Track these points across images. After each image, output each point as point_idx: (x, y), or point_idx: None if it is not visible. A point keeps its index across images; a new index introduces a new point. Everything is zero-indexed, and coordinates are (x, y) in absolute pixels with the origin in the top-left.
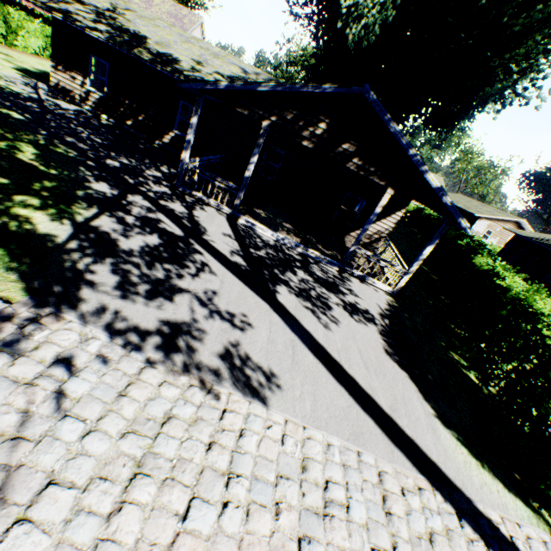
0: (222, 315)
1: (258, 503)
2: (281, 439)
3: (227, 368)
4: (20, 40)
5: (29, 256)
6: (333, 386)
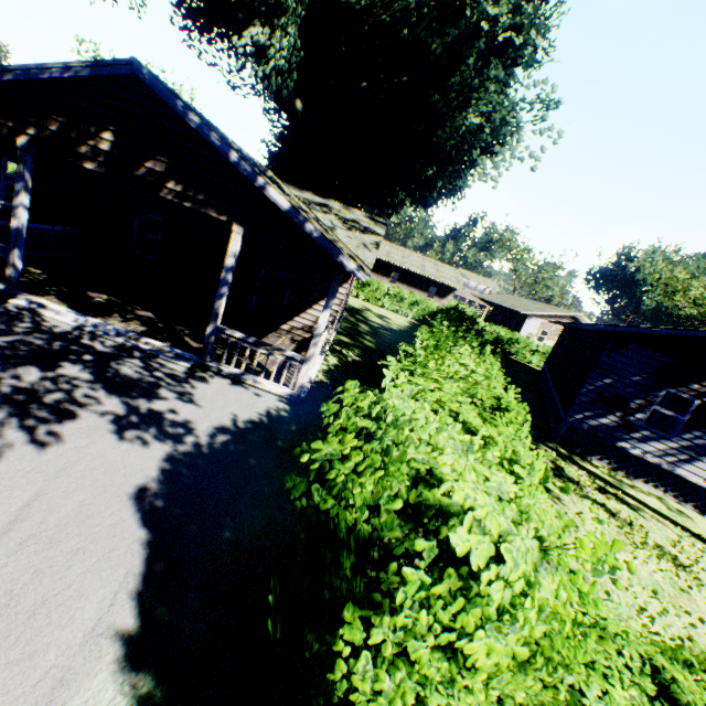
0: None
1: None
2: None
3: None
4: None
5: None
6: None
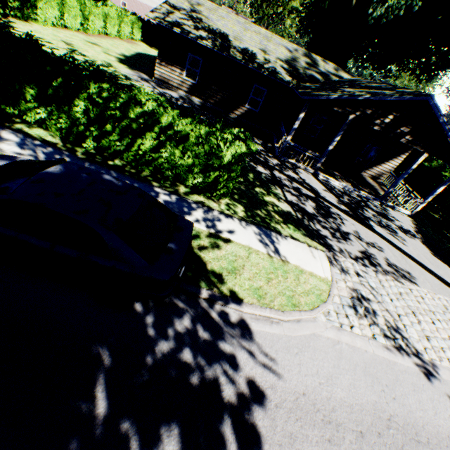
0: (370, 245)
1: (445, 320)
2: (432, 298)
3: (394, 271)
4: (90, 25)
5: (298, 226)
6: (428, 275)
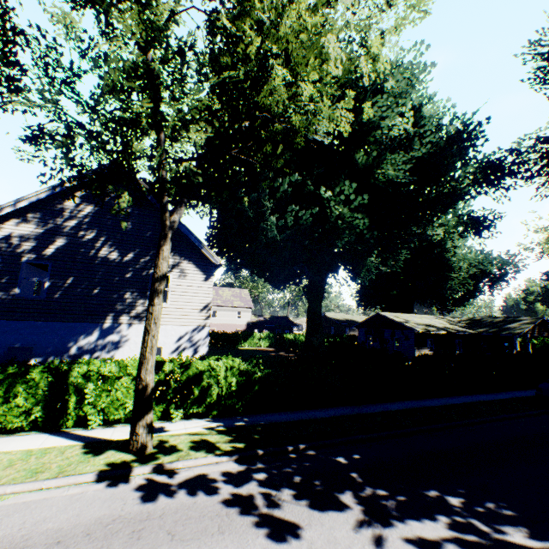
0: None
1: None
2: None
3: None
4: None
5: None
6: None
